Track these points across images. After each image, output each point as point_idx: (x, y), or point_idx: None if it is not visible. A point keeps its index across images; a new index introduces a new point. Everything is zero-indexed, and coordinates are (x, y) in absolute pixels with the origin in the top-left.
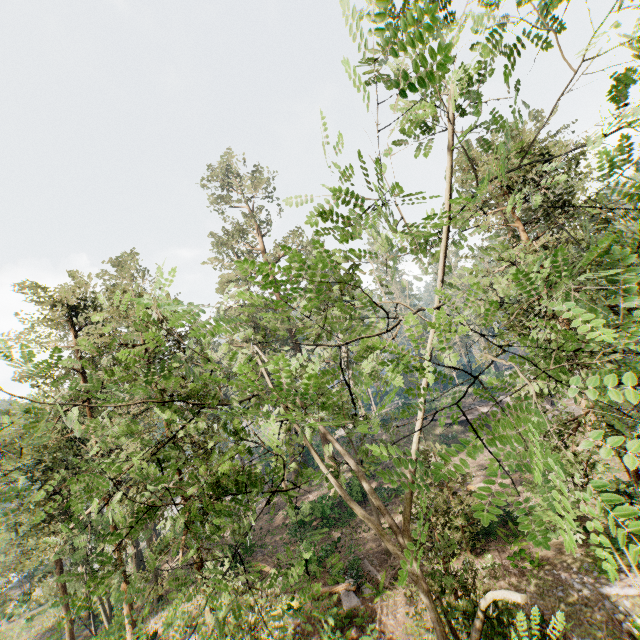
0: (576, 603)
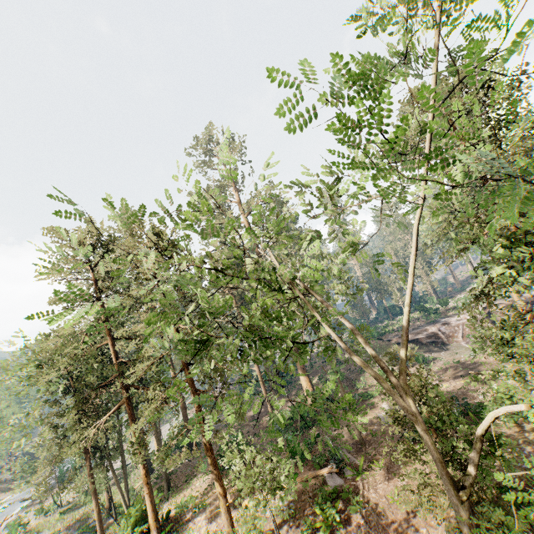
0: None
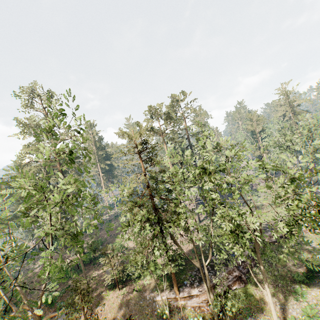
0: (145, 305)
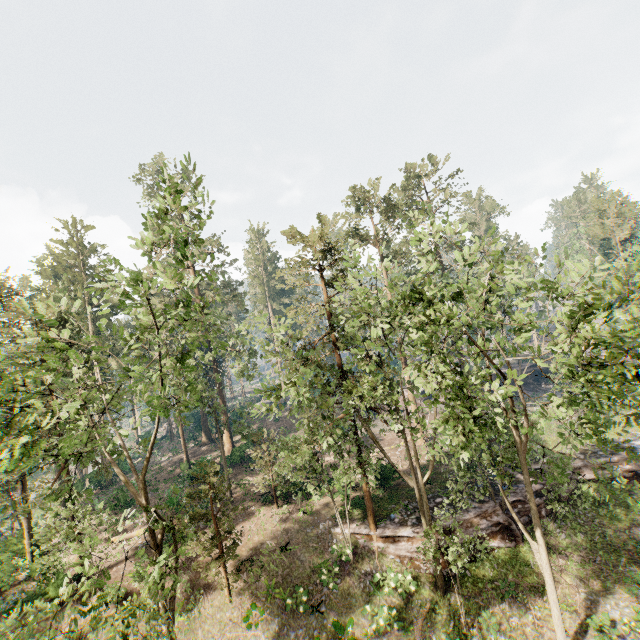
0: (314, 536)
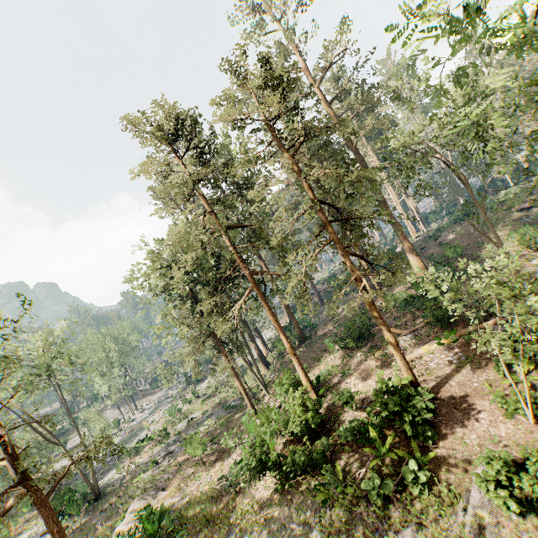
0: None
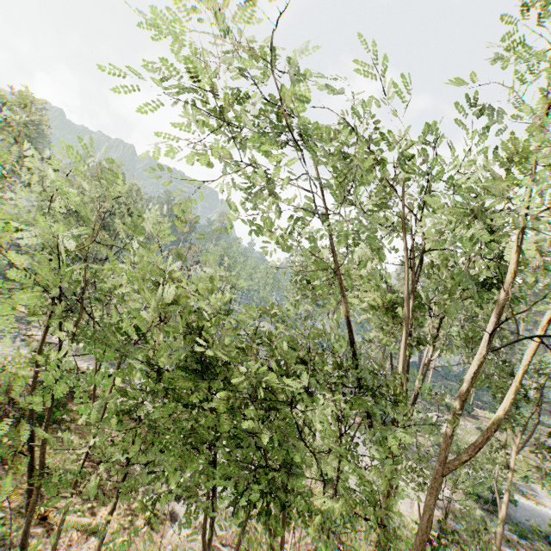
0: None
